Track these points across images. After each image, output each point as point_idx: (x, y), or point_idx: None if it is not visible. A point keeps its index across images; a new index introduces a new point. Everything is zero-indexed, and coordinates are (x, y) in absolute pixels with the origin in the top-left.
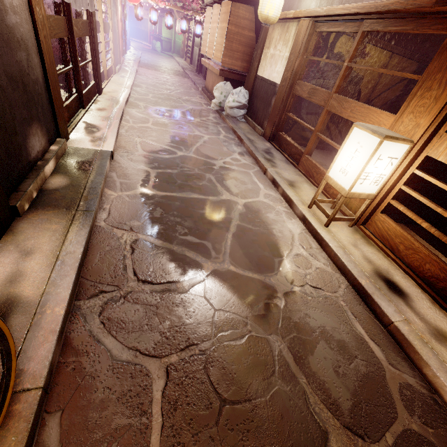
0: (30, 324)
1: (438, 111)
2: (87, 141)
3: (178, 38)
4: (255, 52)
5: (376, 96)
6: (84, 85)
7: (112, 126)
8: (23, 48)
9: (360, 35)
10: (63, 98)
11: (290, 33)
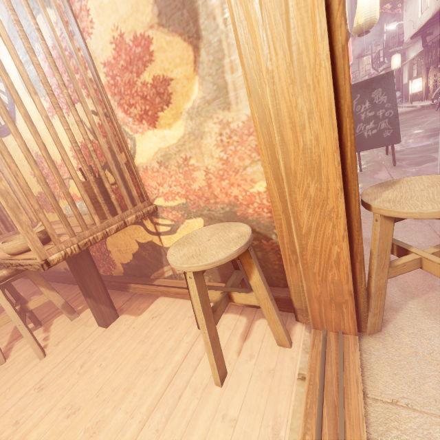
0: None
1: (425, 69)
2: None
3: None
4: (400, 78)
5: None
6: None
7: None
8: None
9: (416, 61)
10: None
11: (407, 67)
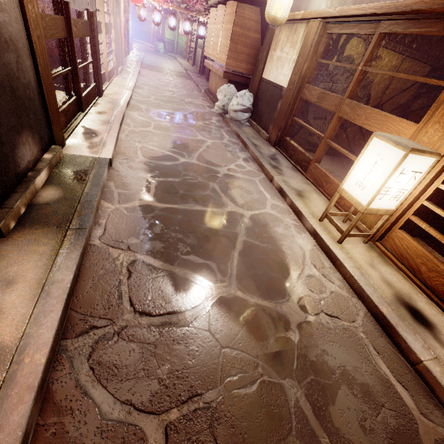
0: (3, 378)
1: None
2: (84, 147)
3: (181, 40)
4: (260, 54)
5: (386, 100)
6: (84, 87)
7: (112, 131)
8: (12, 49)
9: (376, 37)
10: (61, 100)
11: (299, 34)
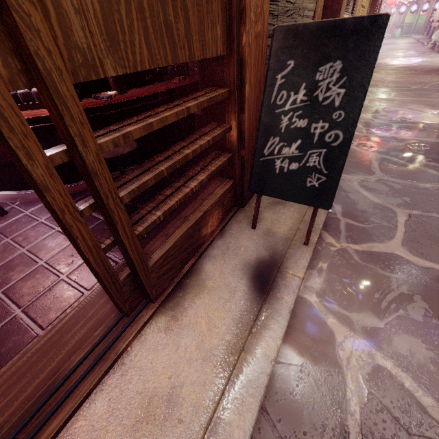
0: None
1: None
2: None
3: (420, 19)
4: None
5: None
6: None
7: None
8: None
9: None
10: None
11: None
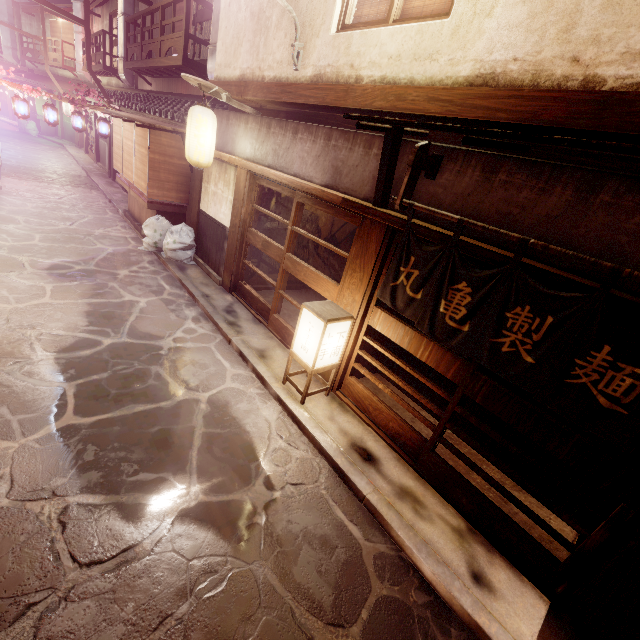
0: None
1: (365, 291)
2: None
3: (68, 119)
4: (192, 182)
5: (336, 230)
6: None
7: None
8: None
9: (296, 203)
10: None
11: (230, 176)
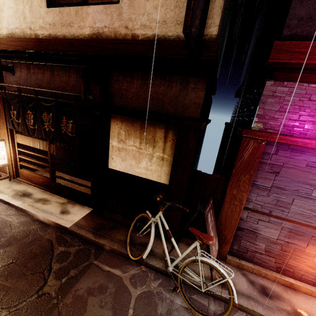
0: None
1: (6, 127)
2: None
3: None
4: None
5: None
6: None
7: None
8: None
9: None
10: None
11: None
